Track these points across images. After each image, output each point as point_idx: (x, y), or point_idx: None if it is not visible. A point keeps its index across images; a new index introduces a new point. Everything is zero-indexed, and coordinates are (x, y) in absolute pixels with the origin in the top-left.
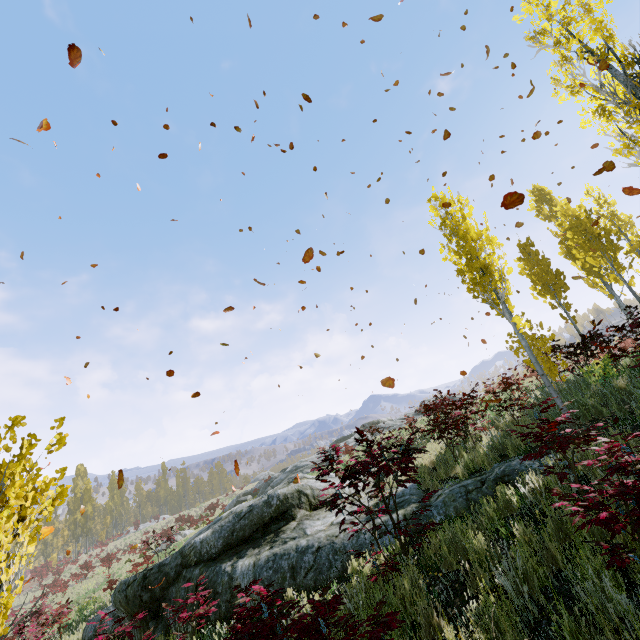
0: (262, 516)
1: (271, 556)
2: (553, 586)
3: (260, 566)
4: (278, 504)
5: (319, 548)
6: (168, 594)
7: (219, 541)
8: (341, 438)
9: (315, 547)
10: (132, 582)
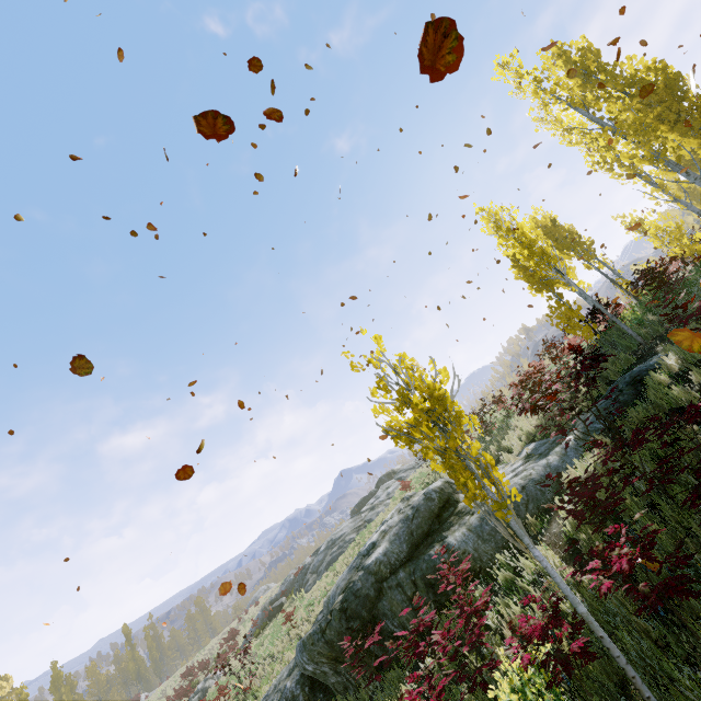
0: (431, 510)
1: (482, 515)
2: None
3: (477, 526)
4: (438, 496)
5: (523, 487)
6: (379, 611)
7: (403, 546)
8: (362, 500)
9: (519, 488)
10: (326, 625)
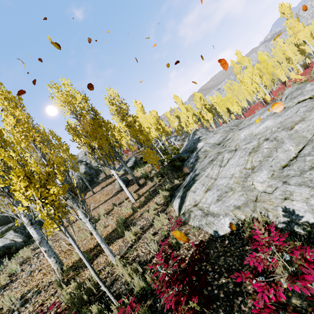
0: None
1: None
2: None
3: None
4: None
5: None
6: None
7: None
8: None
9: None
10: None
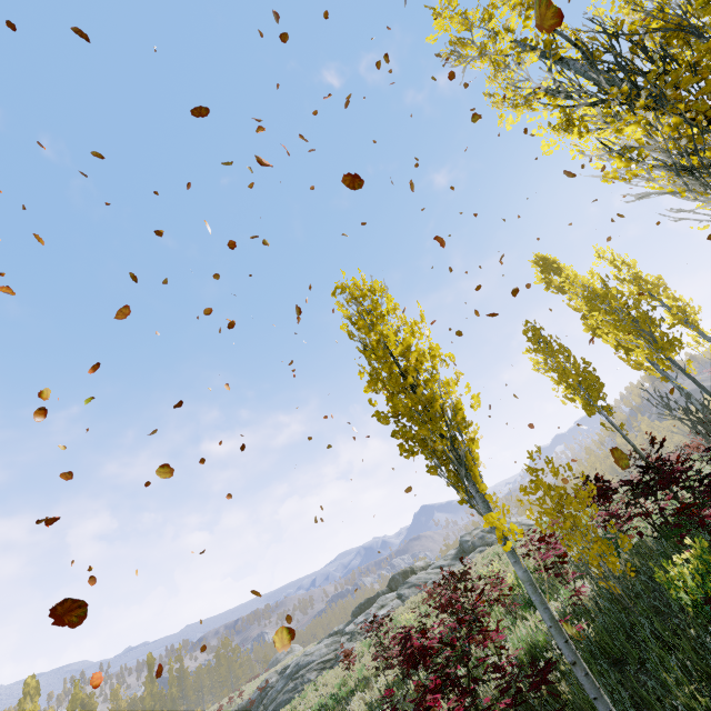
0: None
1: None
2: None
3: None
4: None
5: None
6: None
7: None
8: (365, 601)
9: None
10: None
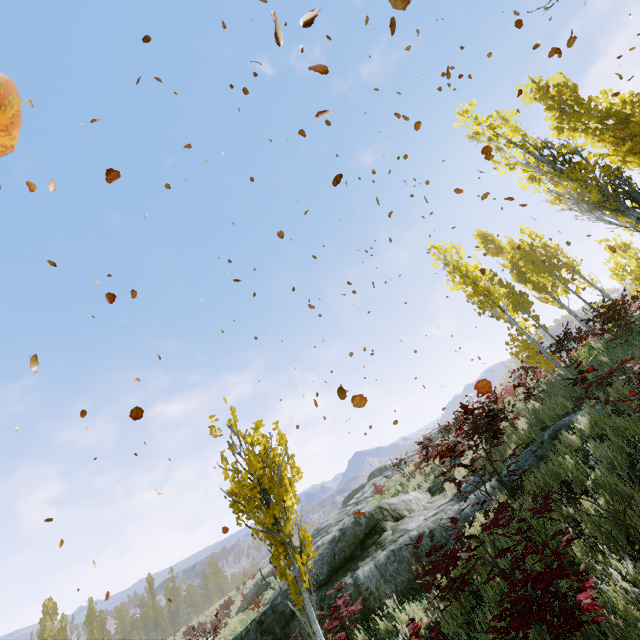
0: (356, 535)
1: (389, 553)
2: (628, 461)
3: (383, 564)
4: (366, 521)
5: (431, 531)
6: (290, 630)
7: (324, 567)
8: (353, 491)
9: (427, 532)
10: (245, 634)
